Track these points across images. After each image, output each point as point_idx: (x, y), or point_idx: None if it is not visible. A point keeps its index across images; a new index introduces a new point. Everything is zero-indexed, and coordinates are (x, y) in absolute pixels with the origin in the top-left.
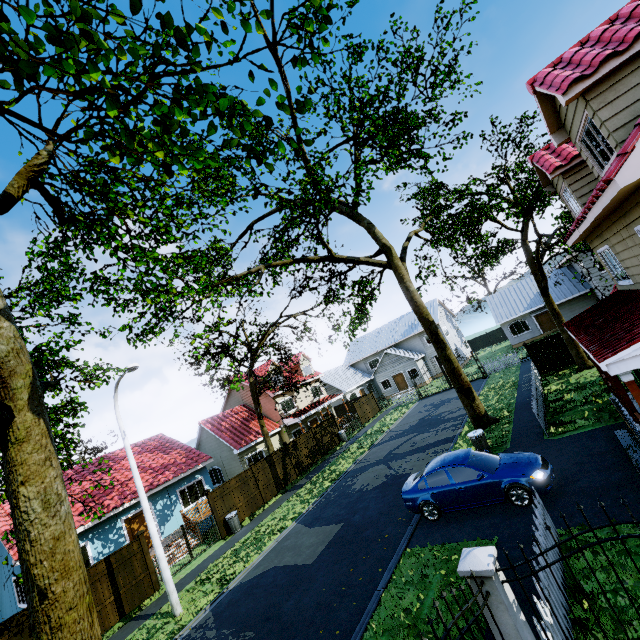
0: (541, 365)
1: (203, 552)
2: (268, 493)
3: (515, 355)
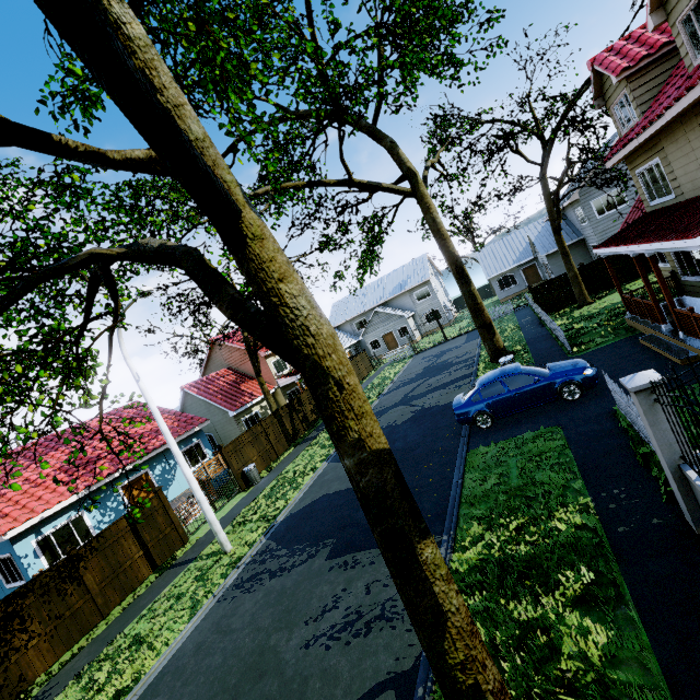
0: (543, 307)
1: (224, 505)
2: (280, 447)
3: (509, 305)
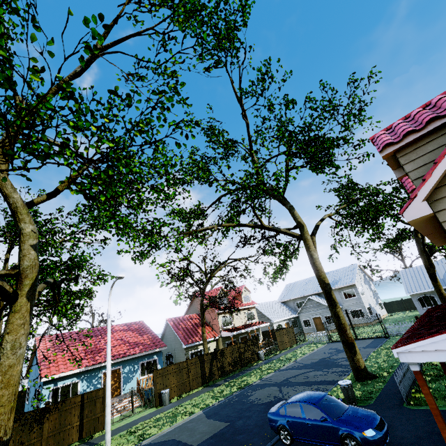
0: None
1: (141, 412)
2: (195, 383)
3: None
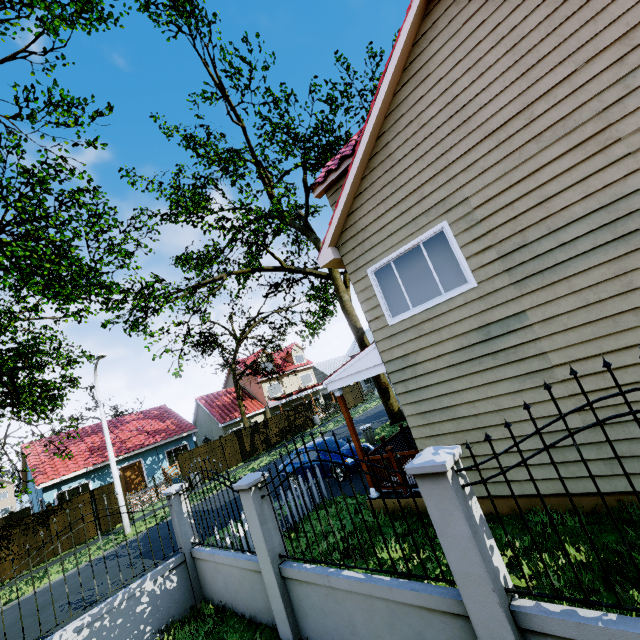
0: None
1: None
2: (233, 461)
3: None
